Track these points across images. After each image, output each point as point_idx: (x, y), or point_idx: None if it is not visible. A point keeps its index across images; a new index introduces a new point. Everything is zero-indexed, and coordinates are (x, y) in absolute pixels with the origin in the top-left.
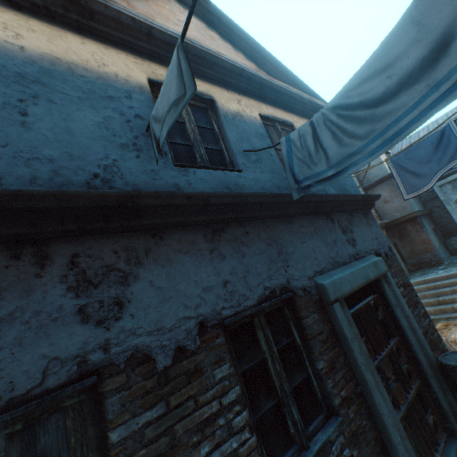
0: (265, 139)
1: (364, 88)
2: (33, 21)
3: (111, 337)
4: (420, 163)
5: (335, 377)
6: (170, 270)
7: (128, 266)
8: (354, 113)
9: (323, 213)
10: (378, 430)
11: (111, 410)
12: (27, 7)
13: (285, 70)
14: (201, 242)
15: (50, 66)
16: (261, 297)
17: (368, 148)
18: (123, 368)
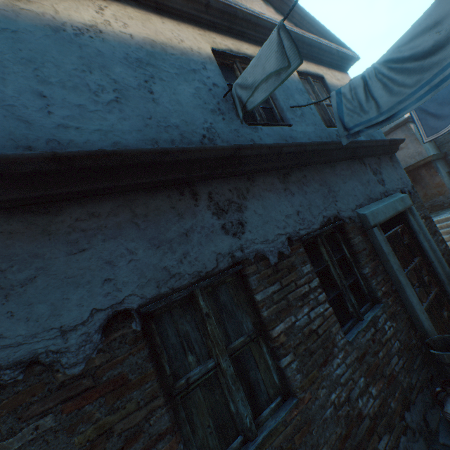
0: (304, 94)
1: (415, 44)
2: (128, 8)
3: (242, 244)
4: (442, 104)
5: (377, 279)
6: (263, 203)
7: (239, 200)
8: (404, 66)
9: (357, 158)
10: (409, 314)
11: (253, 283)
12: None
13: (312, 20)
14: (277, 183)
15: (151, 49)
16: (322, 223)
17: (416, 94)
18: (253, 262)
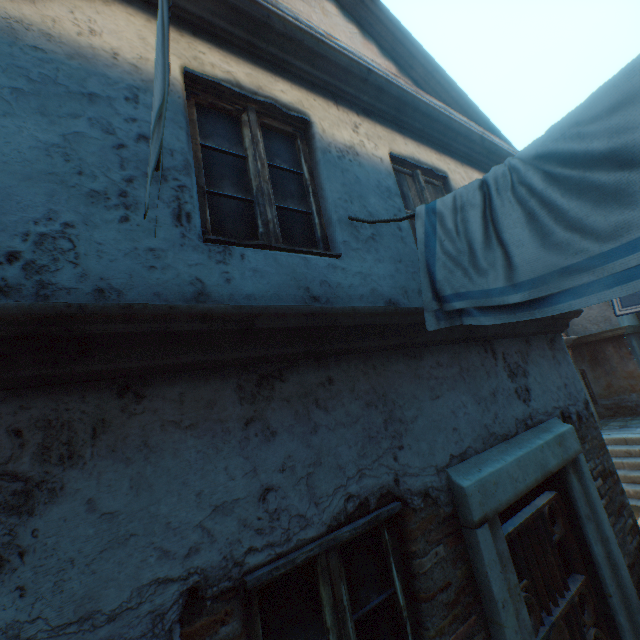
0: (394, 199)
1: (627, 118)
2: None
3: None
4: None
5: None
6: (144, 469)
7: (42, 466)
8: (590, 176)
9: (480, 340)
10: None
11: None
12: None
13: (446, 80)
14: (228, 403)
15: None
16: (337, 518)
17: (616, 262)
18: None
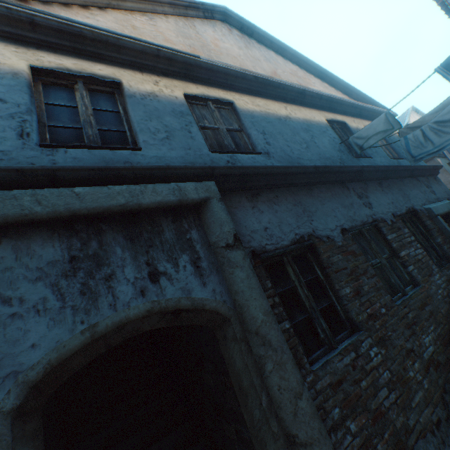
0: None
1: None
2: (292, 106)
3: (373, 213)
4: None
5: (446, 245)
6: (375, 196)
7: (365, 193)
8: (446, 124)
9: (413, 177)
10: None
11: (384, 231)
12: (288, 101)
13: (363, 95)
14: (377, 187)
15: (306, 123)
16: (406, 210)
17: None
18: (381, 221)
